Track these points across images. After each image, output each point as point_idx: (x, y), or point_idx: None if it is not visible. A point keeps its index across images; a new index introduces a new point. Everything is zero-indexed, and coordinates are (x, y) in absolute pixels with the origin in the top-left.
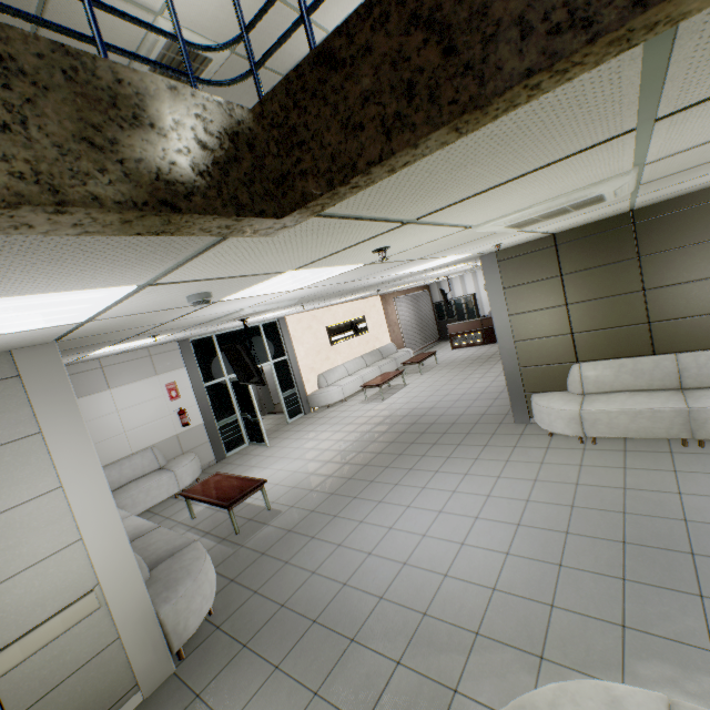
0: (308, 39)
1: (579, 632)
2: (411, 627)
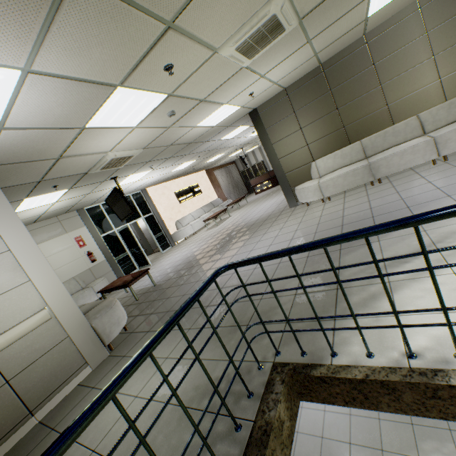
0: (295, 338)
1: (394, 432)
2: (318, 447)
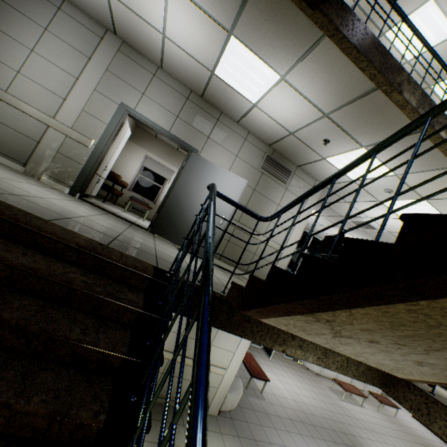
0: None
1: None
2: None
